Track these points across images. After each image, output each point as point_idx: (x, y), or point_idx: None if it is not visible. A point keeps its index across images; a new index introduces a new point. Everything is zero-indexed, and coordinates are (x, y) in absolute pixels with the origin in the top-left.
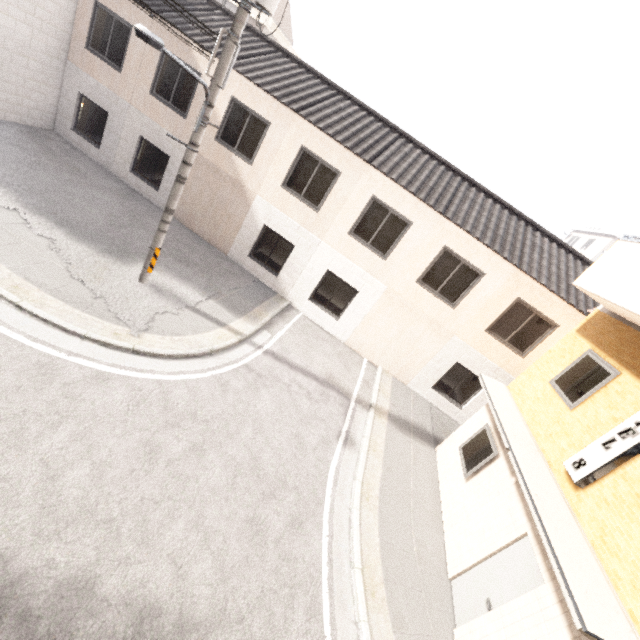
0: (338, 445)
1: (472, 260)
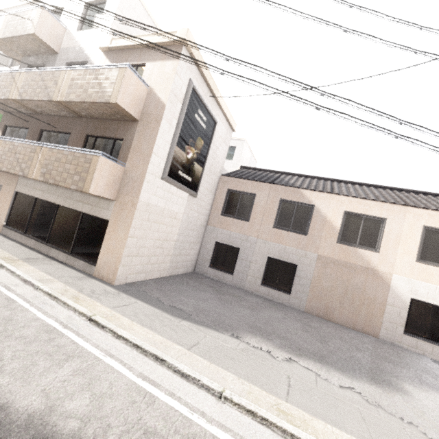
0: None
1: None
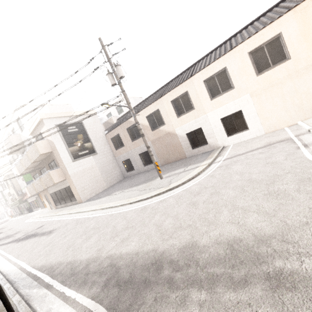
0: (301, 150)
1: (266, 39)
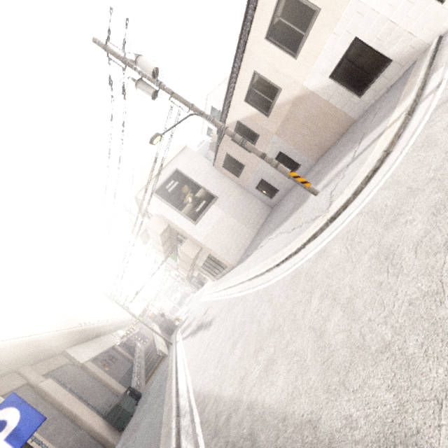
0: None
1: None
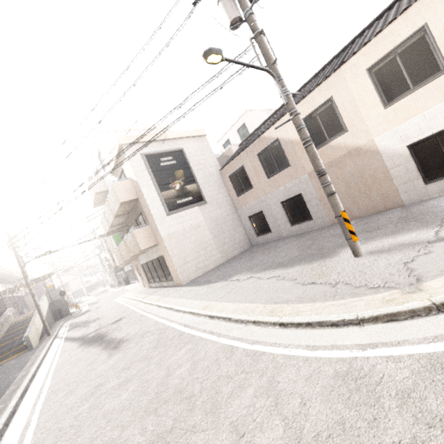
0: None
1: None
